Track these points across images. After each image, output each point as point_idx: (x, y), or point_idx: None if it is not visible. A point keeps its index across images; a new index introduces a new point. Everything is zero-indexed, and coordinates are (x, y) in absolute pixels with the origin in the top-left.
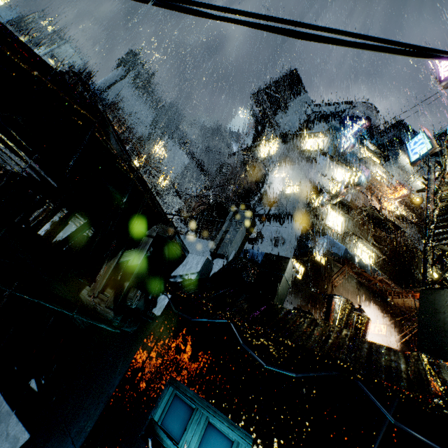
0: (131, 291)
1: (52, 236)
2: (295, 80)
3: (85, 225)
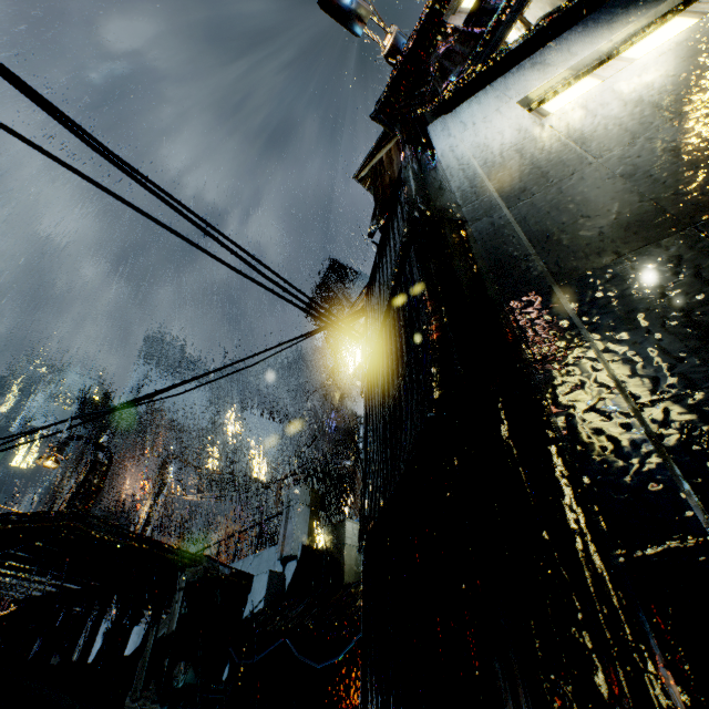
0: (176, 667)
1: (87, 653)
2: (339, 269)
3: (119, 617)
